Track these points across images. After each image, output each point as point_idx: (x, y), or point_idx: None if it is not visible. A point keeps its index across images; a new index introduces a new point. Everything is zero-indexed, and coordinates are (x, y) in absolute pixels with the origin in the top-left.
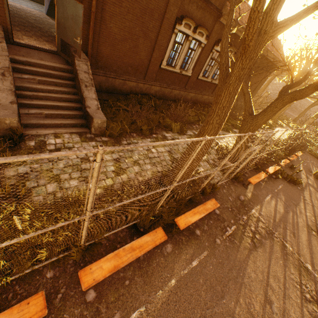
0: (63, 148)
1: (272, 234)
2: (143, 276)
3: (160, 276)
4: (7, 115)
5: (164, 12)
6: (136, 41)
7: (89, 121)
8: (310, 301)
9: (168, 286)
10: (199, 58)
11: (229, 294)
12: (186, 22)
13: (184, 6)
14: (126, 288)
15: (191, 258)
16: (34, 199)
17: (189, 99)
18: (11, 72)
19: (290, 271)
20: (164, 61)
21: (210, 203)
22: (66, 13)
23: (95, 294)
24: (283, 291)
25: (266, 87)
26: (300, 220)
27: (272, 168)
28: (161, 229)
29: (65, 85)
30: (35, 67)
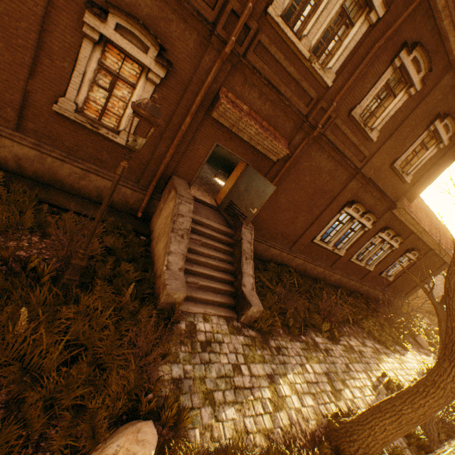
0: (213, 341)
1: None
2: None
3: None
4: (178, 287)
5: (336, 194)
6: (298, 213)
7: (241, 305)
8: None
9: None
10: (358, 240)
11: None
12: (356, 206)
13: (357, 192)
14: None
15: None
16: (190, 434)
17: (332, 280)
18: (189, 234)
19: None
20: (319, 235)
21: None
22: (250, 184)
23: None
24: None
25: None
26: None
27: None
28: None
29: (224, 250)
30: (203, 227)
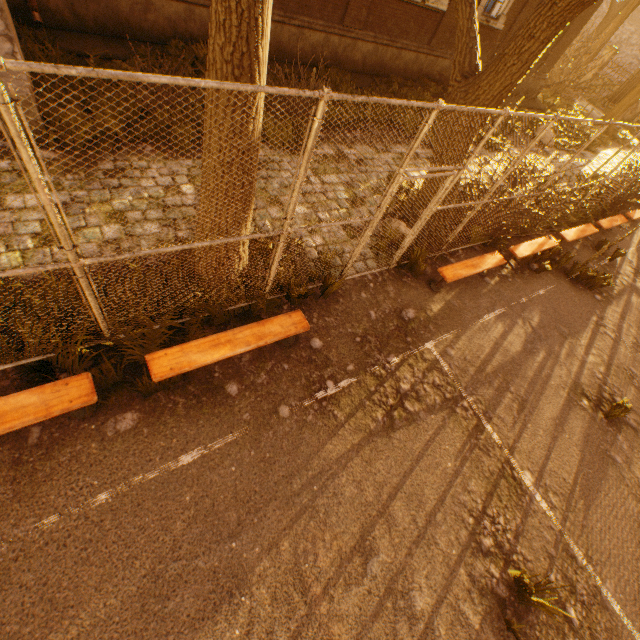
0: None
1: (457, 402)
2: (18, 482)
3: (70, 483)
4: None
5: None
6: None
7: None
8: (489, 554)
9: (82, 508)
10: None
11: (256, 531)
12: None
13: None
14: None
15: (184, 446)
16: None
17: (359, 61)
18: None
19: (465, 486)
20: None
21: (281, 323)
22: None
23: None
24: (421, 529)
25: (613, 31)
26: (560, 372)
27: (532, 244)
28: (88, 378)
29: None
30: None
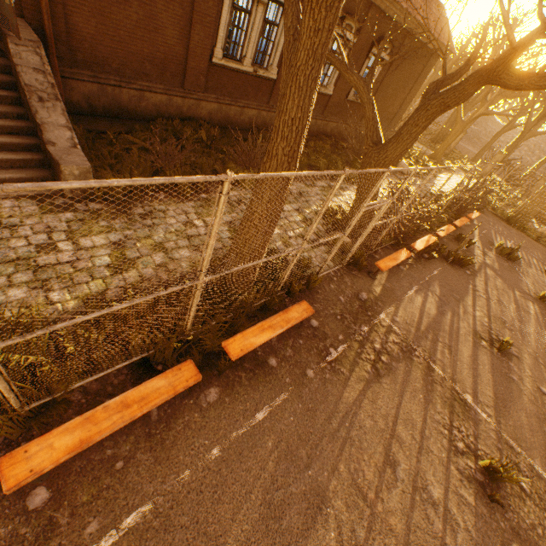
0: None
1: (411, 352)
2: (154, 450)
3: (189, 445)
4: None
5: None
6: (151, 5)
7: (56, 173)
8: (464, 453)
9: (203, 462)
10: None
11: (320, 461)
12: None
13: None
14: (118, 475)
15: (255, 407)
16: None
17: None
18: None
19: (435, 409)
20: (218, 48)
21: (297, 310)
22: None
23: (48, 495)
24: (419, 443)
25: None
26: (463, 324)
27: (423, 241)
28: (191, 363)
29: None
30: None
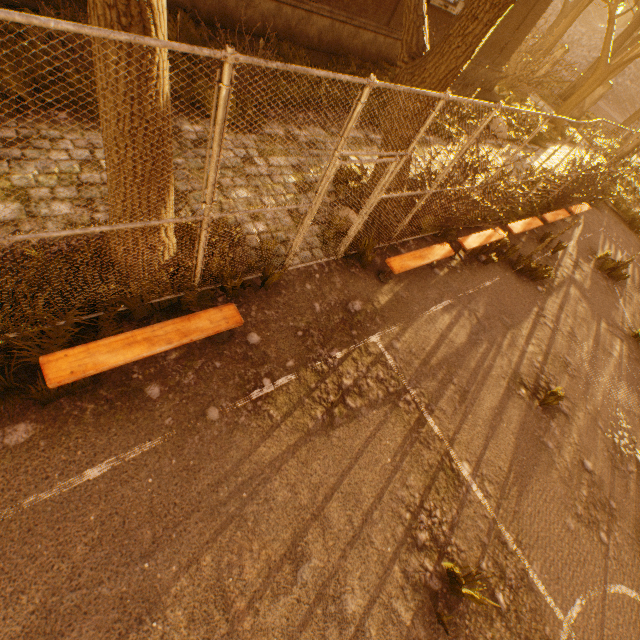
0: None
1: (400, 396)
2: None
3: None
4: None
5: None
6: None
7: None
8: (424, 549)
9: None
10: None
11: (174, 548)
12: None
13: None
14: None
15: (90, 459)
16: None
17: (314, 37)
18: None
19: (404, 481)
20: None
21: (211, 317)
22: None
23: None
24: (357, 529)
25: (565, 30)
26: (501, 362)
27: (481, 236)
28: None
29: None
30: None
